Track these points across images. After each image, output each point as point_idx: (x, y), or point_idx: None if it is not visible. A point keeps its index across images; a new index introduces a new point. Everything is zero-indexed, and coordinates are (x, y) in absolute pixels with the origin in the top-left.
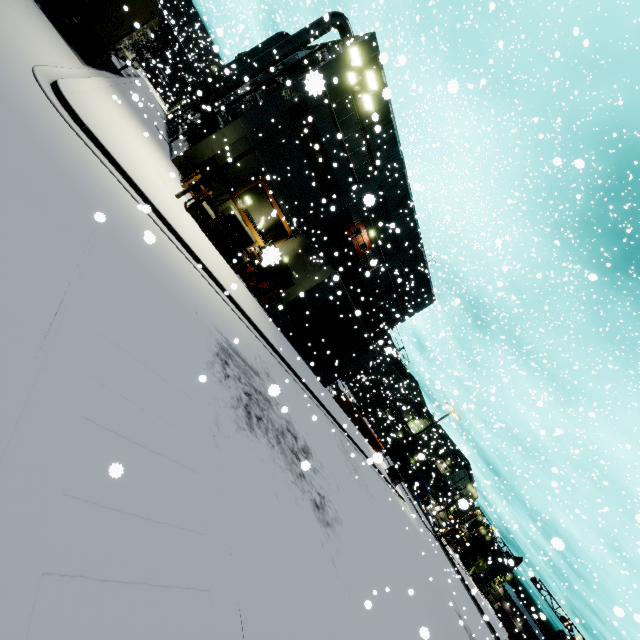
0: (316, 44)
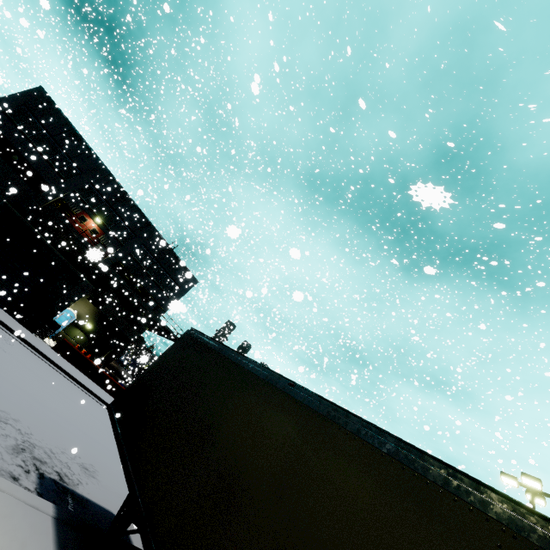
0: None
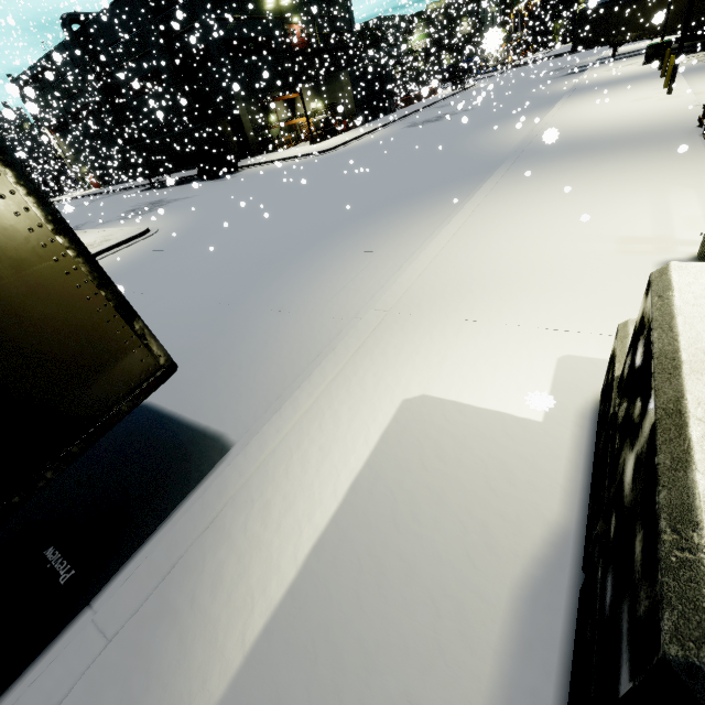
0: None
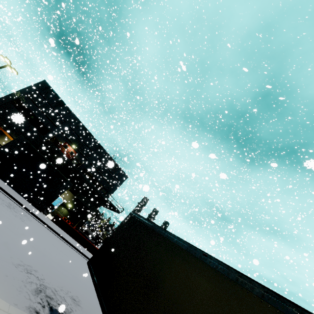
0: None
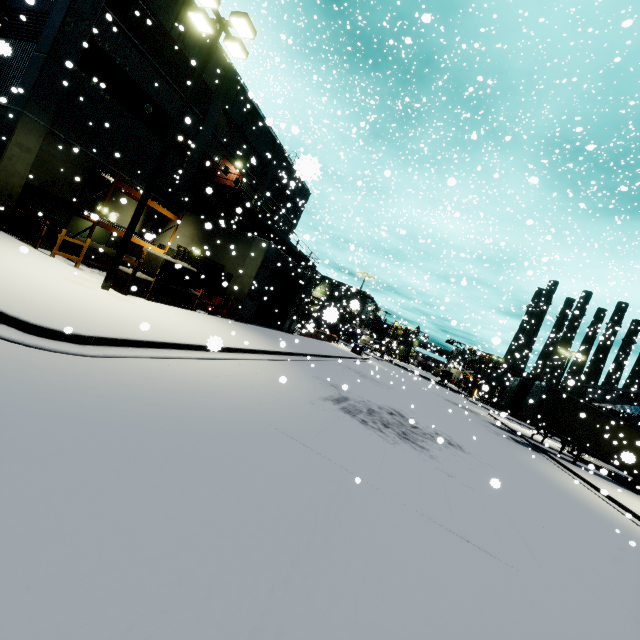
0: None
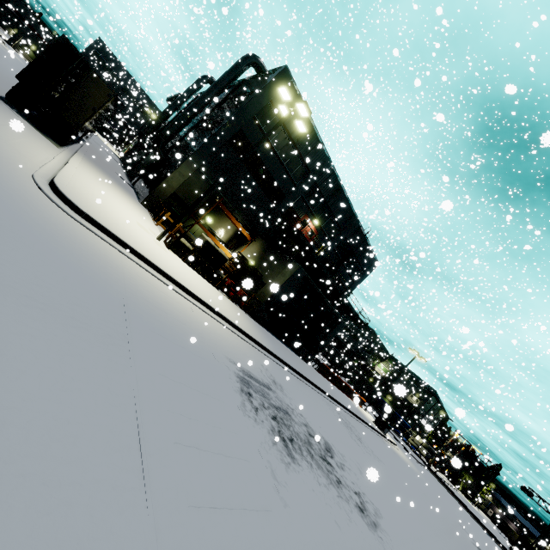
0: (236, 81)
